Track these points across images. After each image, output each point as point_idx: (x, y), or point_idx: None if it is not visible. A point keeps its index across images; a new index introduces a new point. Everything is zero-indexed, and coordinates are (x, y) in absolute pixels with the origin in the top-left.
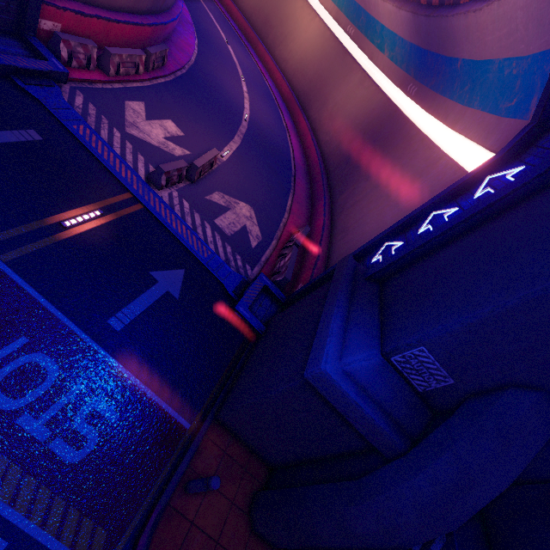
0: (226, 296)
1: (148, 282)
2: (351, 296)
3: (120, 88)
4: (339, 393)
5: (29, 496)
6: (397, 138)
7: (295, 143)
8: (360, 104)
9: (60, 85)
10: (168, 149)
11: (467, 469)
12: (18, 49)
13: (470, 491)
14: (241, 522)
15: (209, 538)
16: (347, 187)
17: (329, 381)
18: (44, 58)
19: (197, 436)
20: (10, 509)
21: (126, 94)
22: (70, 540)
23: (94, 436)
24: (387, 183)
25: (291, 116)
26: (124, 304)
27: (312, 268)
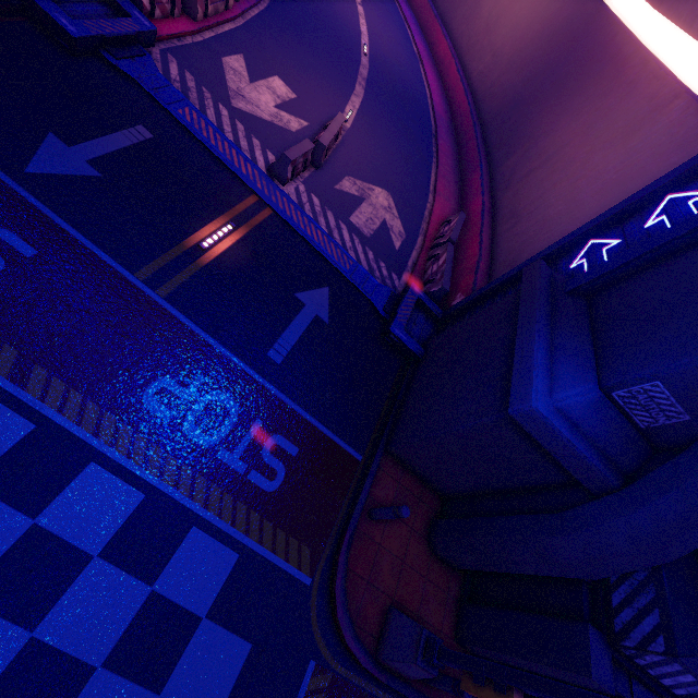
0: (376, 316)
1: (295, 306)
2: (550, 316)
3: (212, 39)
4: (549, 430)
5: (244, 519)
6: (600, 61)
7: (432, 81)
8: (537, 1)
9: (149, 50)
10: (282, 123)
11: (697, 508)
12: (95, 5)
13: (696, 528)
14: (422, 545)
15: (396, 558)
16: (515, 148)
17: (540, 419)
18: (125, 14)
19: (371, 467)
20: (233, 529)
21: (221, 47)
22: (283, 555)
23: (281, 468)
24: (581, 140)
25: (424, 33)
26: (278, 334)
27: (473, 272)
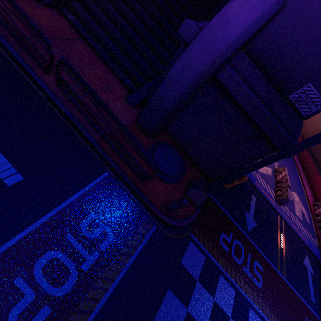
0: (320, 265)
1: (305, 269)
2: None
3: None
4: None
5: None
6: None
7: None
8: None
9: None
10: (268, 172)
11: None
12: None
13: None
14: None
15: None
16: None
17: None
18: None
19: None
20: None
21: None
22: None
23: None
24: None
25: None
26: (308, 287)
27: None
